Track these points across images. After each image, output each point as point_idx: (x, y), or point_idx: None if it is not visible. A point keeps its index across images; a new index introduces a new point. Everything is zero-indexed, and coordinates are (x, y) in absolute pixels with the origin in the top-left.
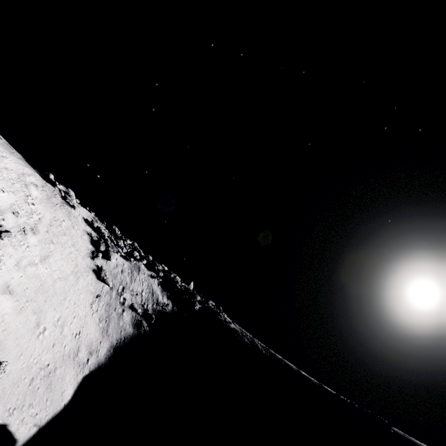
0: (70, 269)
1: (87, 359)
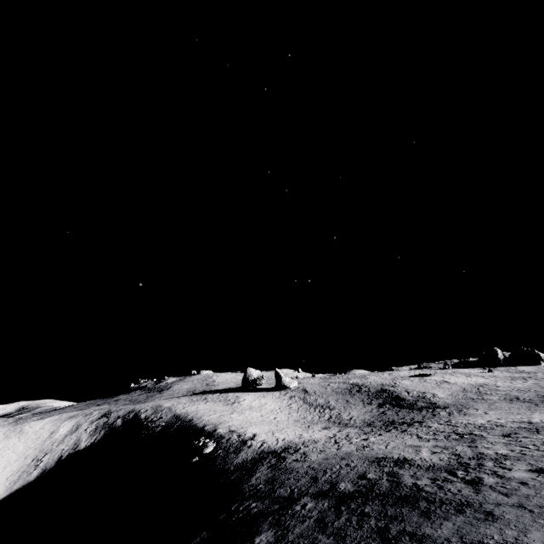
0: (2, 466)
1: None
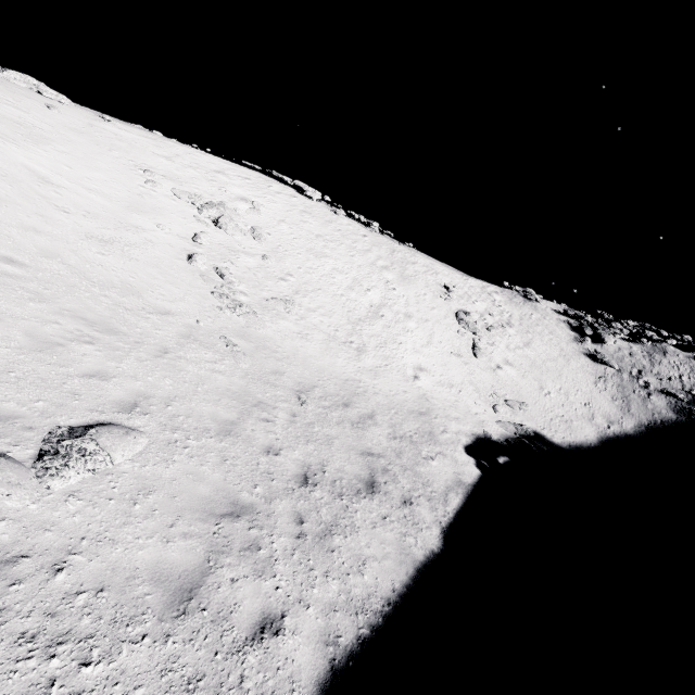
0: (555, 353)
1: (607, 426)
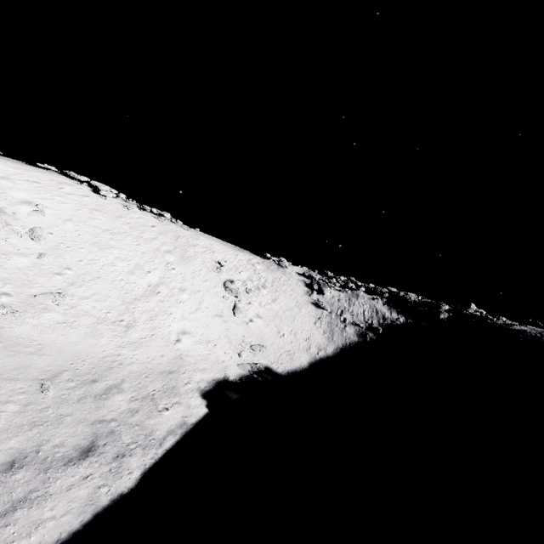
0: (293, 304)
1: (317, 352)
